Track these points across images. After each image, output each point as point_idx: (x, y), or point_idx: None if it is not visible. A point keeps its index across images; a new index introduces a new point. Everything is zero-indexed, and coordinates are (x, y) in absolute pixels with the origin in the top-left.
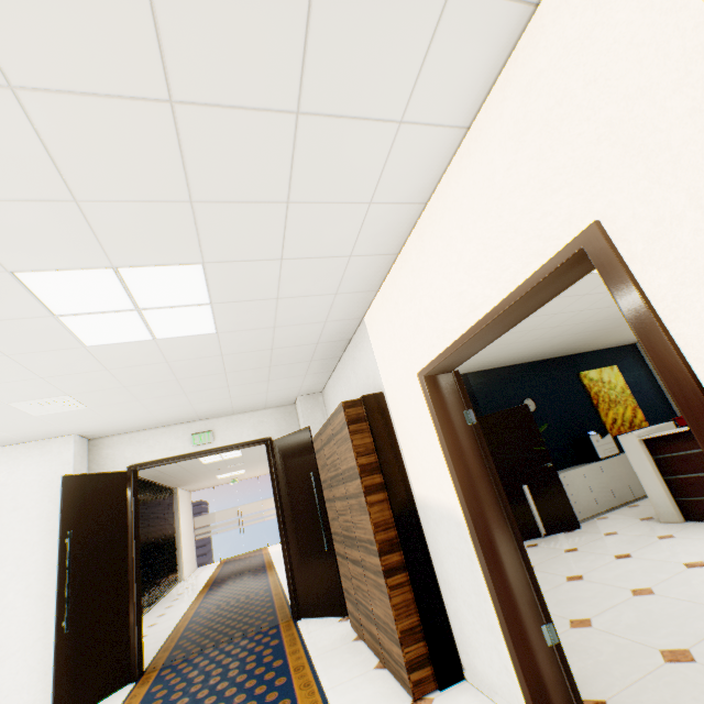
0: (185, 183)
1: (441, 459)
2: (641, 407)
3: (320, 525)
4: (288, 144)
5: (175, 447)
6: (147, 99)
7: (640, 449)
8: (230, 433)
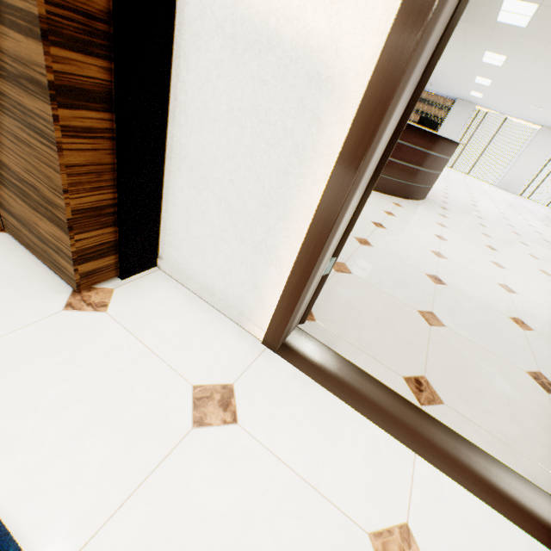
0: None
1: None
2: None
3: None
4: None
5: None
6: None
7: None
8: None
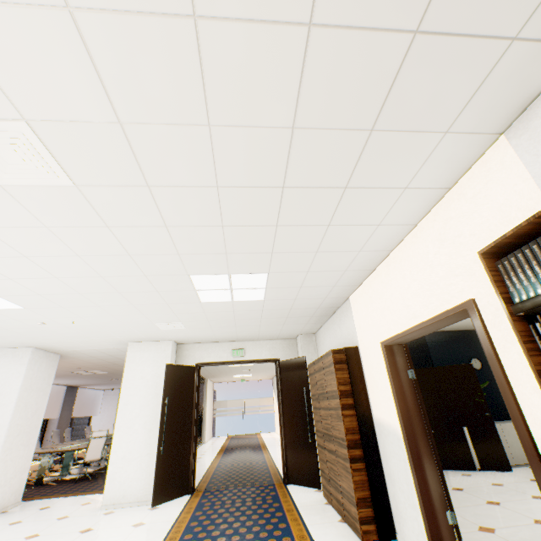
0: (272, 247)
1: (391, 396)
2: None
3: (307, 423)
4: (322, 234)
5: (222, 355)
6: (268, 225)
7: None
8: (254, 352)
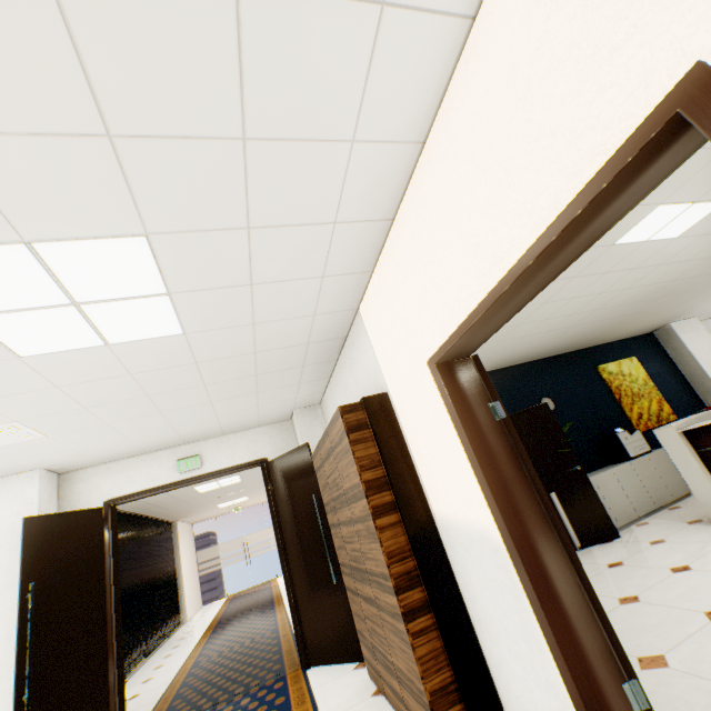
0: (93, 103)
1: (465, 466)
2: (667, 399)
3: (326, 554)
4: (230, 38)
5: (158, 475)
6: None
7: (681, 442)
8: (220, 457)
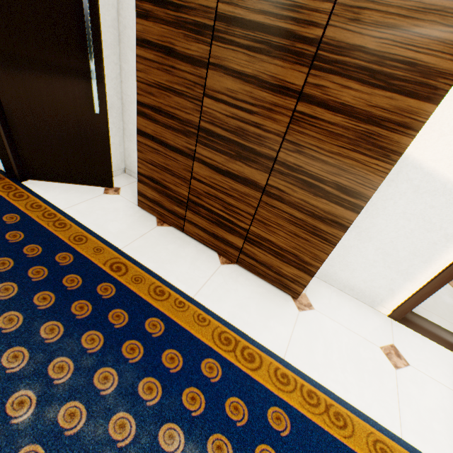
0: None
1: None
2: None
3: (84, 70)
4: None
5: None
6: None
7: None
8: None
